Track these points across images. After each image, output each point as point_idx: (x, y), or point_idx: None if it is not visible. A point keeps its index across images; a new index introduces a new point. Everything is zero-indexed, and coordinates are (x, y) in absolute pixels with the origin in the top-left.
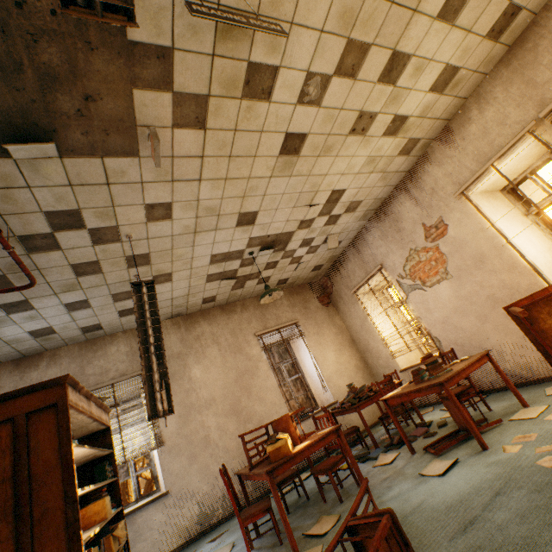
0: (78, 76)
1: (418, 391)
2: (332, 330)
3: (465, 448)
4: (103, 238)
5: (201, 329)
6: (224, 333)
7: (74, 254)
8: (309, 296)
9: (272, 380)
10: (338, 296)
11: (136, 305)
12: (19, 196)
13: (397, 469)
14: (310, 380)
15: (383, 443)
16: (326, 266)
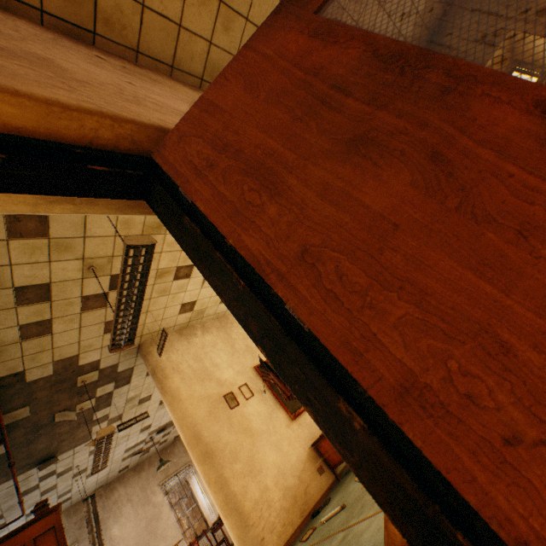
0: (73, 434)
1: None
2: None
3: None
4: (64, 472)
5: (118, 492)
6: (136, 490)
7: (45, 486)
8: None
9: (172, 518)
10: None
11: (86, 511)
12: (32, 477)
13: None
14: (203, 507)
15: None
16: None
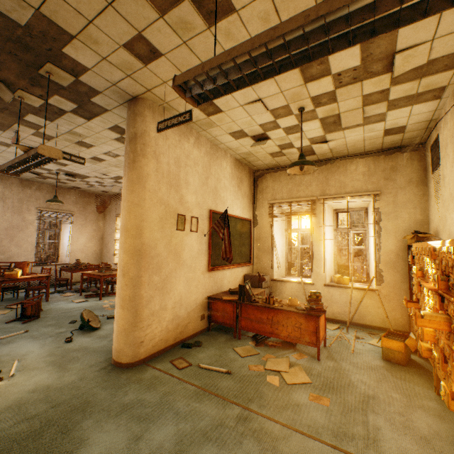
0: None
1: (95, 275)
2: (94, 227)
3: (97, 298)
4: None
5: None
6: (14, 198)
7: None
8: (92, 202)
9: (33, 238)
10: (109, 212)
11: None
12: None
13: (68, 298)
14: (62, 247)
15: (77, 289)
16: (112, 193)
